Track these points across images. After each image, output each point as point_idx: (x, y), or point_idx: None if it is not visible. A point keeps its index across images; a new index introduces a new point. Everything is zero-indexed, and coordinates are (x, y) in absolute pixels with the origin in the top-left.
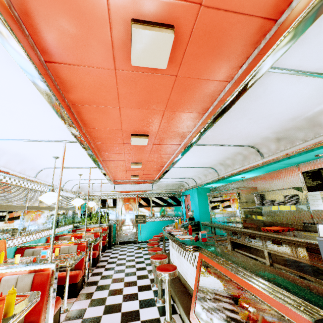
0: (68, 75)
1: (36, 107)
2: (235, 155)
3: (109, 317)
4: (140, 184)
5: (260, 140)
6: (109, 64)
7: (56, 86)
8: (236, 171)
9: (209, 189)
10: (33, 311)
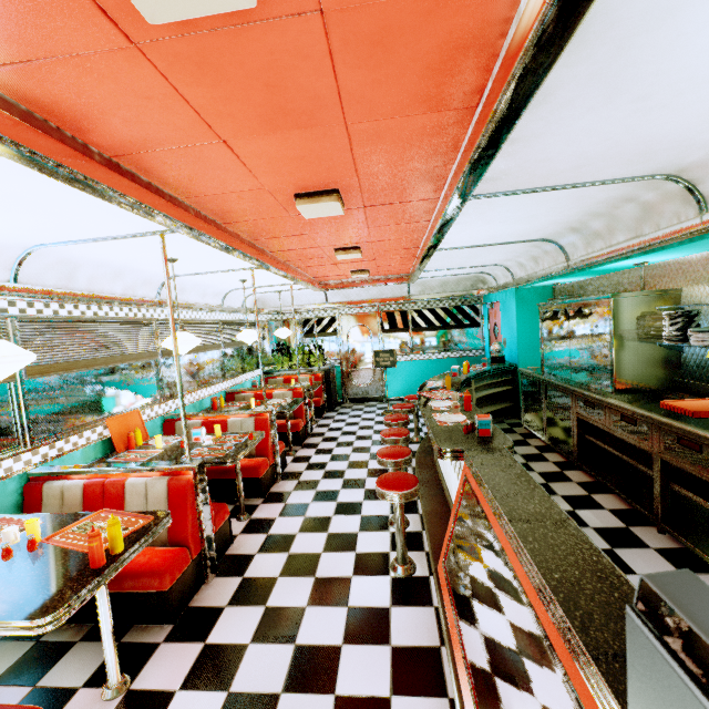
0: (44, 91)
1: (44, 181)
2: (615, 204)
3: (307, 538)
4: (379, 286)
5: (702, 155)
6: (106, 34)
7: (43, 124)
8: (615, 251)
9: (551, 287)
10: (177, 529)
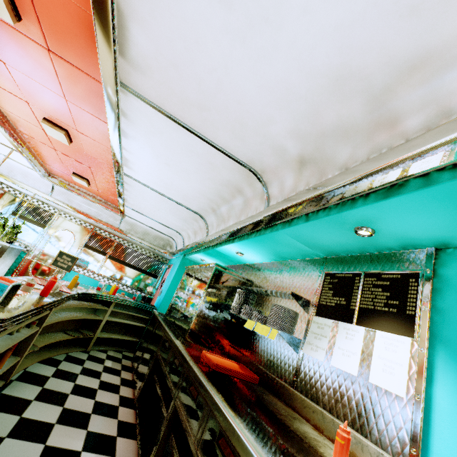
0: None
1: None
2: (233, 193)
3: None
4: (100, 208)
5: (272, 158)
6: None
7: None
8: (226, 230)
9: None
10: None
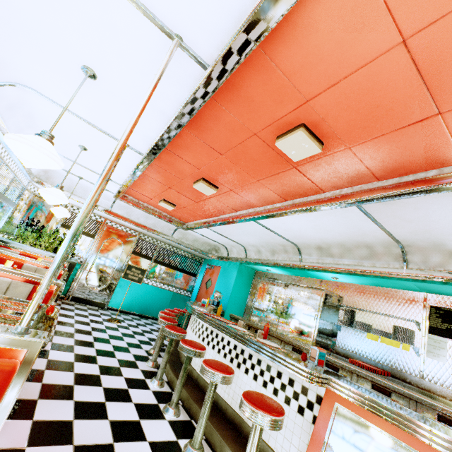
0: None
1: None
2: (359, 245)
3: None
4: (157, 220)
5: (426, 243)
6: None
7: None
8: (341, 267)
9: (255, 271)
10: None
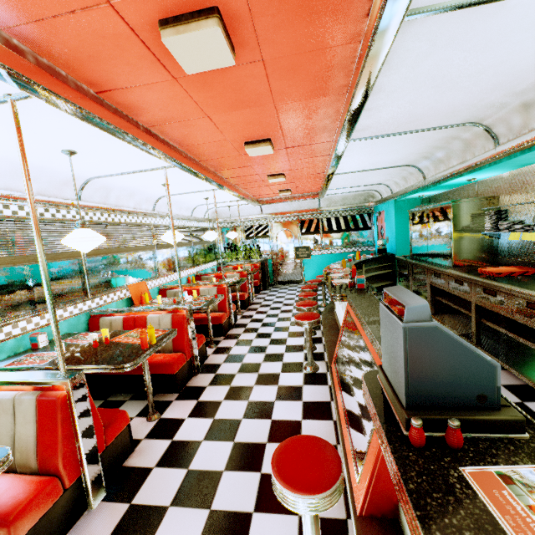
0: (126, 99)
1: (113, 141)
2: (448, 141)
3: (252, 356)
4: (298, 201)
5: (489, 111)
6: (164, 76)
7: (121, 113)
8: (451, 171)
9: (420, 199)
10: (178, 343)
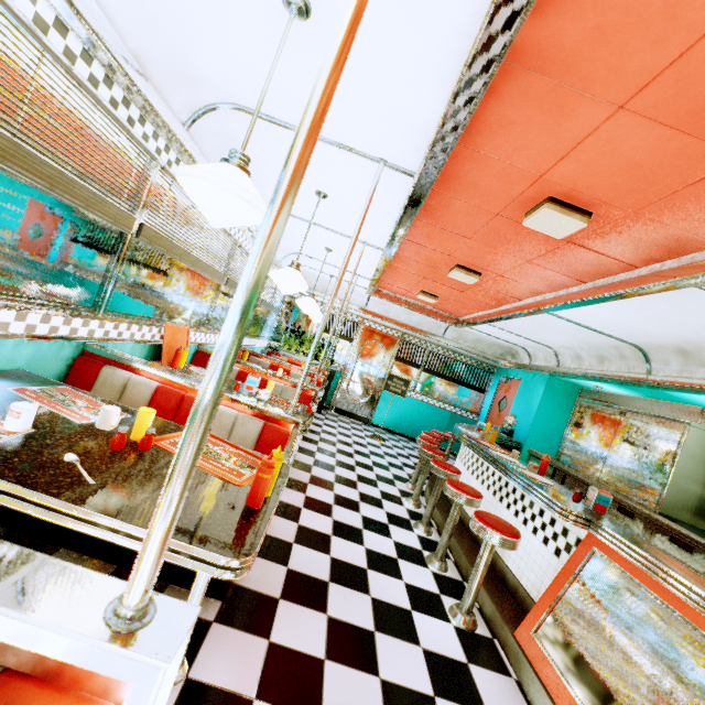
0: None
1: (418, 38)
2: None
3: (344, 544)
4: (421, 316)
5: None
6: None
7: None
8: None
9: (579, 388)
10: None
